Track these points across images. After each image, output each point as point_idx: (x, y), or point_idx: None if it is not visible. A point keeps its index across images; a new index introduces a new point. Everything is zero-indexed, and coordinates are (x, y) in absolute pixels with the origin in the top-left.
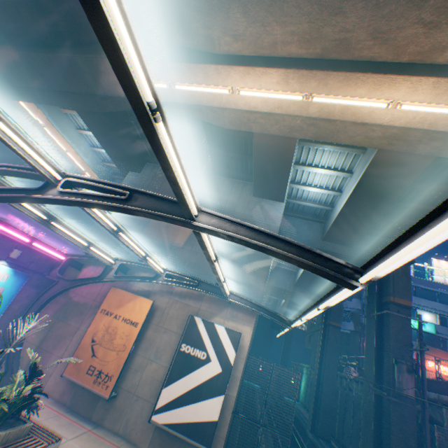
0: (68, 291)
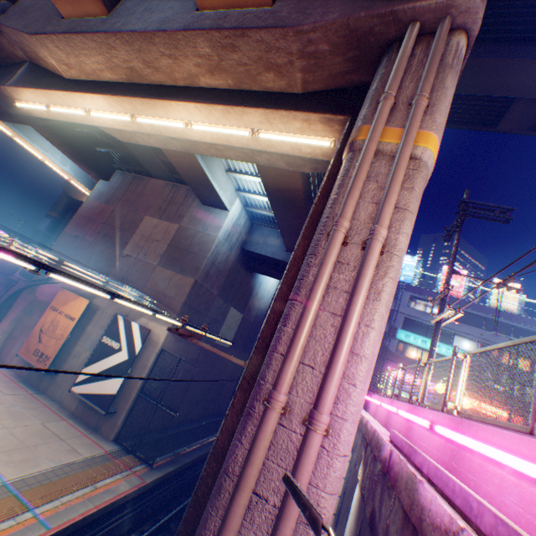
0: (36, 291)
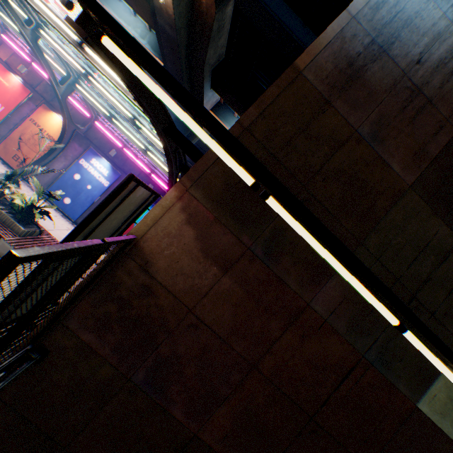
0: None
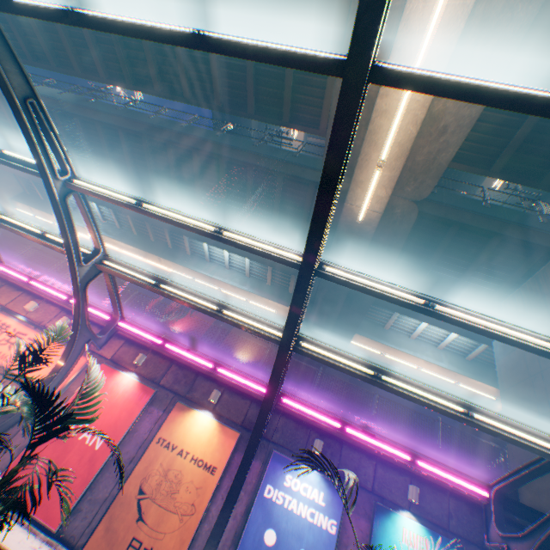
0: None
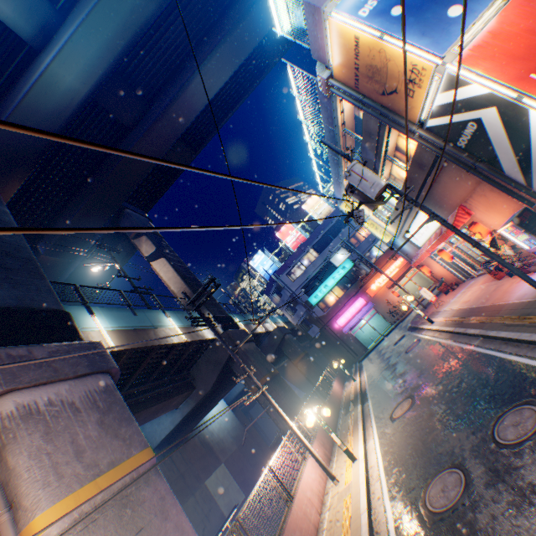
0: None
